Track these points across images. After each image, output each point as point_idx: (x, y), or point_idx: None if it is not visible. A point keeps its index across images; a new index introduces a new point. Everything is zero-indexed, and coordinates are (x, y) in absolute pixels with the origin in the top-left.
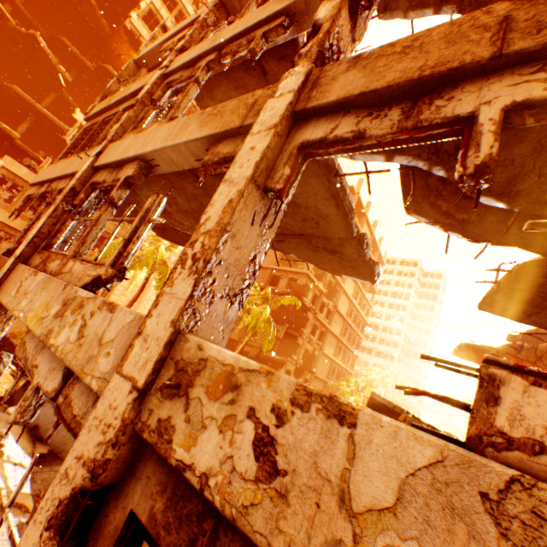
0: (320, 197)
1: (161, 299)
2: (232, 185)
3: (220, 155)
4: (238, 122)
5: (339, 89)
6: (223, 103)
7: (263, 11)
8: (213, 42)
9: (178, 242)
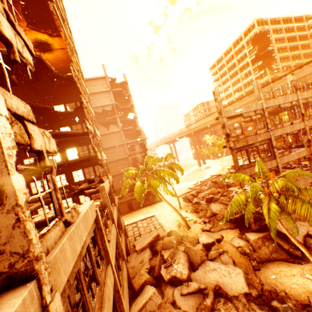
0: None
1: None
2: None
3: (307, 157)
4: (308, 153)
5: None
6: (303, 150)
7: (293, 128)
8: (284, 131)
9: None
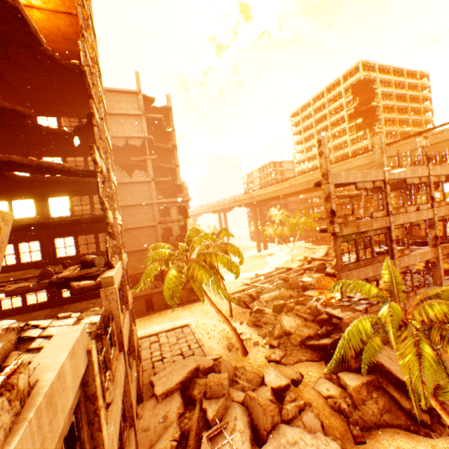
0: None
1: (442, 284)
2: (441, 269)
3: (431, 261)
4: (433, 256)
5: (443, 252)
6: (428, 250)
7: (419, 215)
8: (407, 219)
9: None
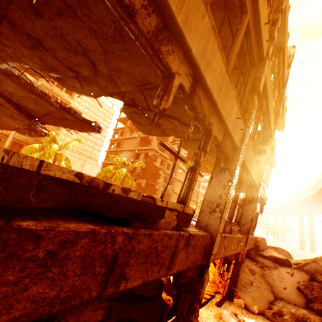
0: (21, 90)
1: None
2: None
3: None
4: None
5: None
6: None
7: None
8: None
9: (30, 135)
